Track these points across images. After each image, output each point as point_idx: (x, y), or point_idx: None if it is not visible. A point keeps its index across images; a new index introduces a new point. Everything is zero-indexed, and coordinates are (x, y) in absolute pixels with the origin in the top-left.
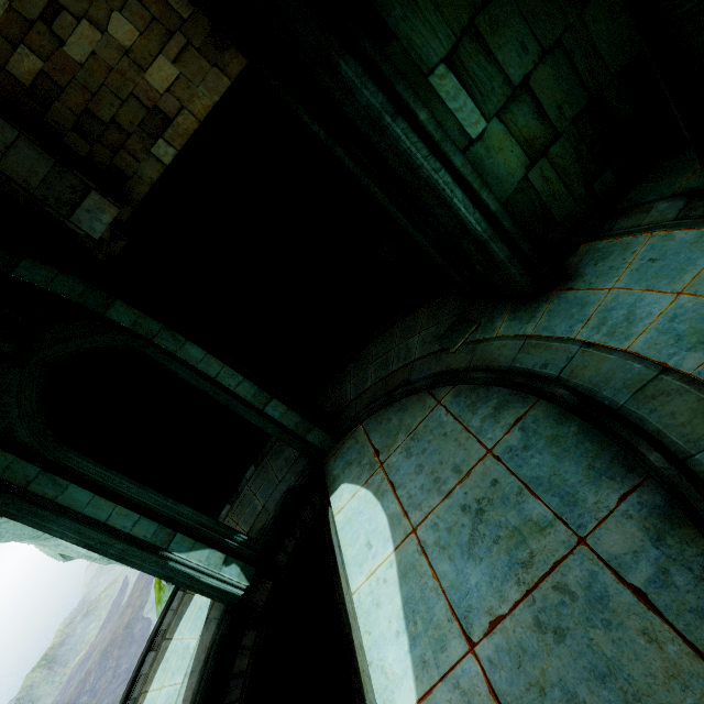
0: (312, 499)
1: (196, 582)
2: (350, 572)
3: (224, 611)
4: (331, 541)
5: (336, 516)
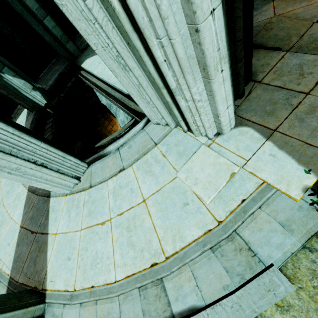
0: (71, 80)
1: (20, 93)
2: (93, 71)
3: (36, 111)
4: (83, 76)
5: (84, 67)
